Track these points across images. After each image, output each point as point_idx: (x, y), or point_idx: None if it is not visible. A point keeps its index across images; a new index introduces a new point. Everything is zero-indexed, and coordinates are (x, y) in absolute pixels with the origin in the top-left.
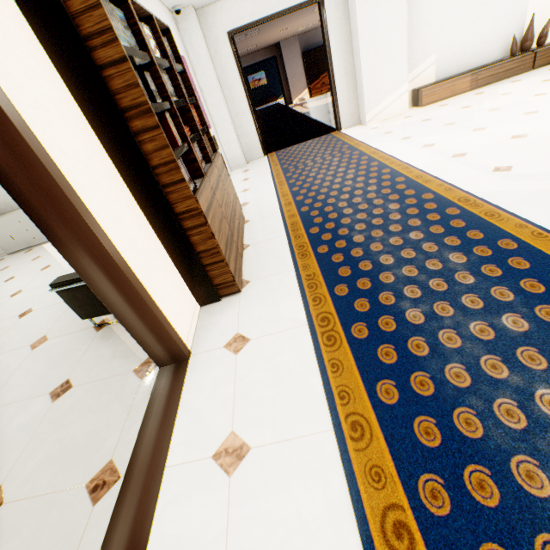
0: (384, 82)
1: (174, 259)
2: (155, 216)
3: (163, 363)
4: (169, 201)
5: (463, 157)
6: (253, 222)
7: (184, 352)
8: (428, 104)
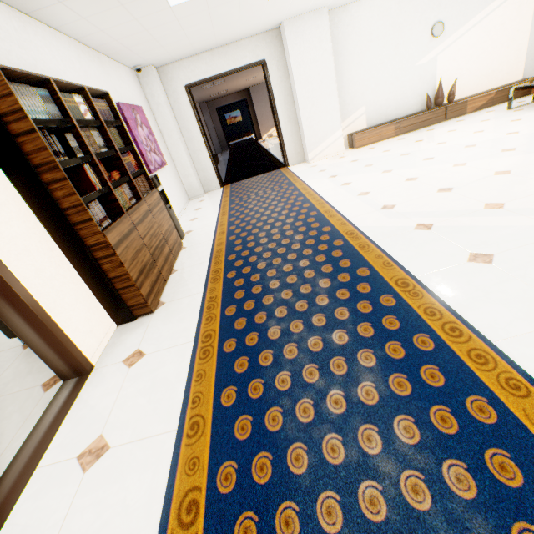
0: (321, 128)
1: (89, 284)
2: (69, 248)
3: (67, 376)
4: (81, 236)
5: (366, 195)
6: (188, 248)
7: (85, 367)
8: (361, 146)
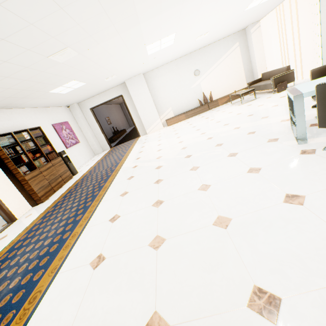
0: (150, 119)
1: (21, 192)
2: (14, 181)
3: (9, 222)
4: (17, 177)
5: (140, 153)
6: (73, 178)
7: (13, 218)
8: (170, 125)
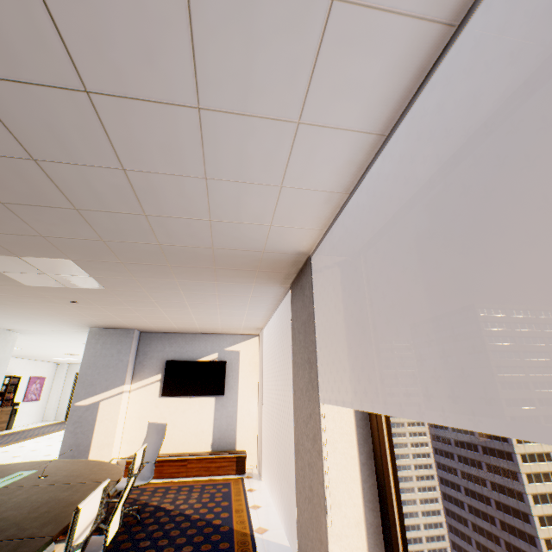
0: None
1: None
2: None
3: None
4: None
5: None
6: (5, 431)
7: None
8: None
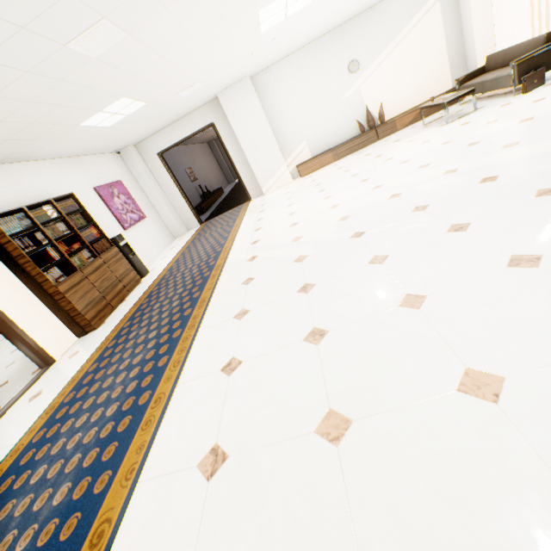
0: (268, 167)
1: (57, 314)
2: (41, 296)
3: (42, 366)
4: (45, 289)
5: (257, 231)
6: (143, 283)
7: (49, 360)
8: (306, 175)
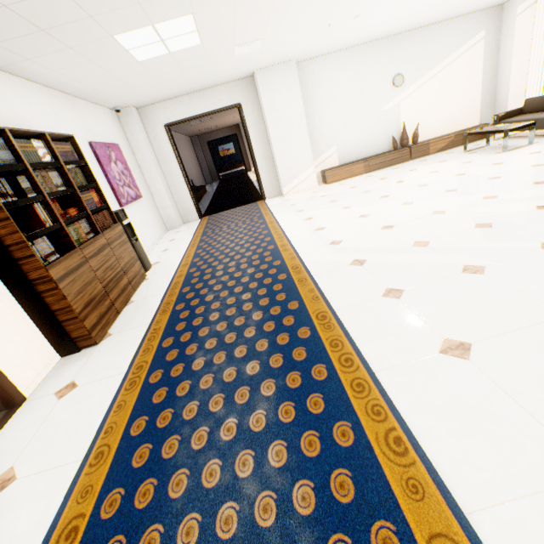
0: (295, 165)
1: (32, 316)
2: (12, 282)
3: None
4: (24, 270)
5: (321, 231)
6: (151, 280)
7: (15, 399)
8: (333, 182)
